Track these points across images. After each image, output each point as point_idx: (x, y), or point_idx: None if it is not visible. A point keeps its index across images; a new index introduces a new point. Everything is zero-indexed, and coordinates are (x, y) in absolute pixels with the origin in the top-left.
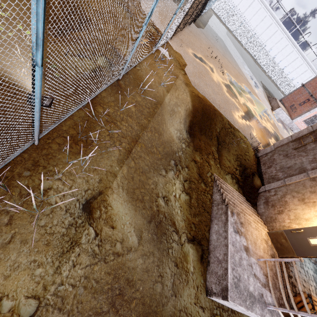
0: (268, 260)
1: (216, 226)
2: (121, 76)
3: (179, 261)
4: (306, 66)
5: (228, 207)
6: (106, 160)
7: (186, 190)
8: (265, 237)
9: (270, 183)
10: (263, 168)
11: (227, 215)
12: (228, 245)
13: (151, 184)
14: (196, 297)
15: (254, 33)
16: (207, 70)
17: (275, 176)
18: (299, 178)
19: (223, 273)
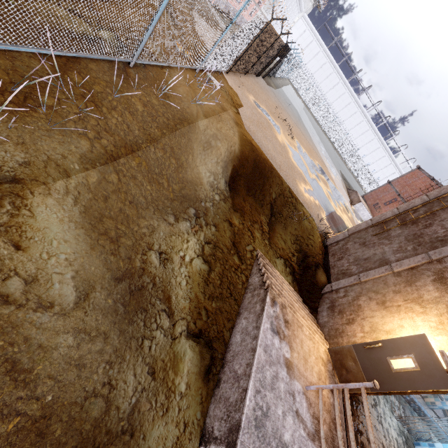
0: (323, 387)
1: (244, 321)
2: (133, 61)
3: (160, 367)
4: (394, 167)
5: (268, 291)
6: (57, 143)
7: (206, 256)
8: (324, 356)
9: (339, 279)
10: (332, 260)
11: (265, 302)
12: (256, 349)
13: (145, 227)
14: (178, 446)
15: (336, 117)
16: (270, 125)
17: (346, 270)
18: (379, 272)
19: (239, 398)
